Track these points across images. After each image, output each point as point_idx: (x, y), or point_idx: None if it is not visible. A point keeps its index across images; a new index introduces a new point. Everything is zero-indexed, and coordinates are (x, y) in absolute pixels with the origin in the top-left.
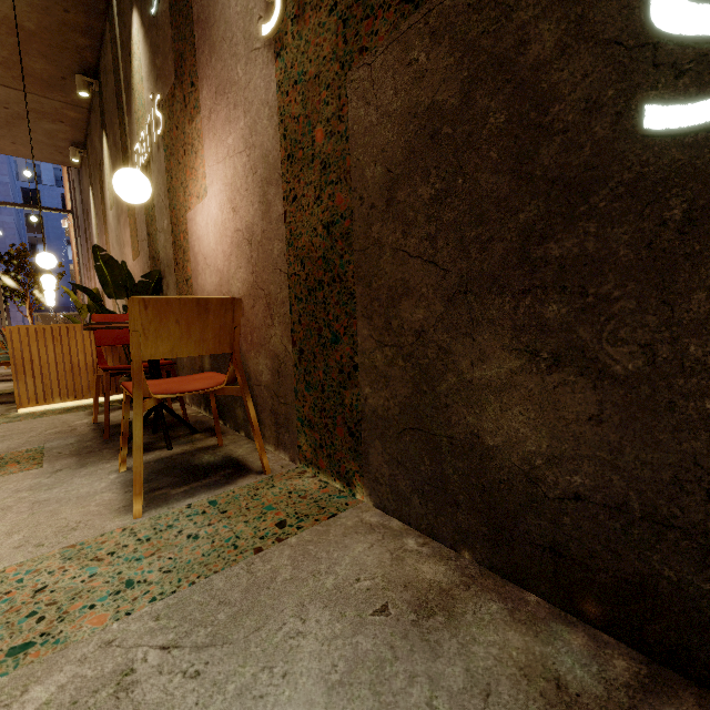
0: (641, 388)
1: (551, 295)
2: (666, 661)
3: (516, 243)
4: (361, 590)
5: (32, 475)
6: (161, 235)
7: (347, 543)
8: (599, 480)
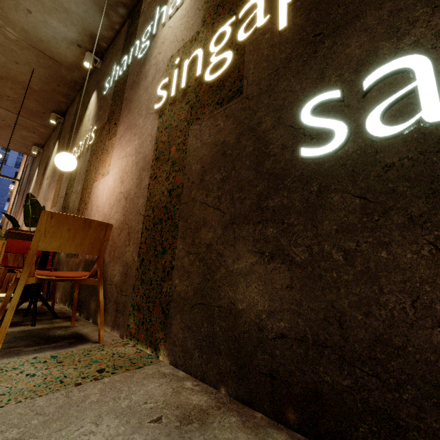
0: (308, 268)
1: (270, 224)
2: None
3: (255, 200)
4: (145, 408)
5: None
6: (74, 194)
7: (145, 382)
8: (292, 323)
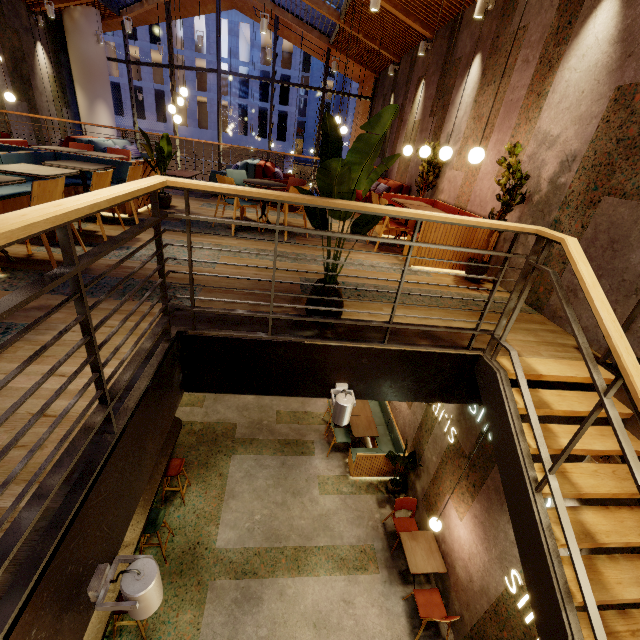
0: None
1: None
2: None
3: None
4: None
5: (379, 580)
6: (429, 452)
7: None
8: None
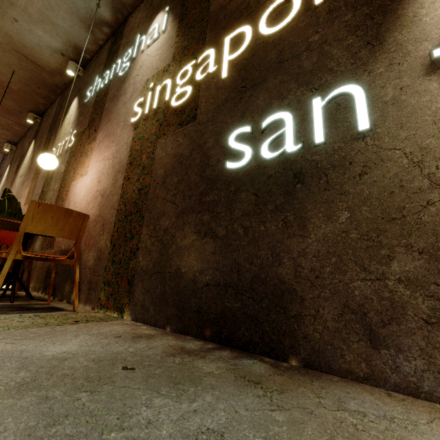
0: (225, 240)
1: (206, 213)
2: (227, 344)
3: (198, 196)
4: (110, 333)
5: None
6: (51, 192)
7: (111, 326)
8: (213, 276)
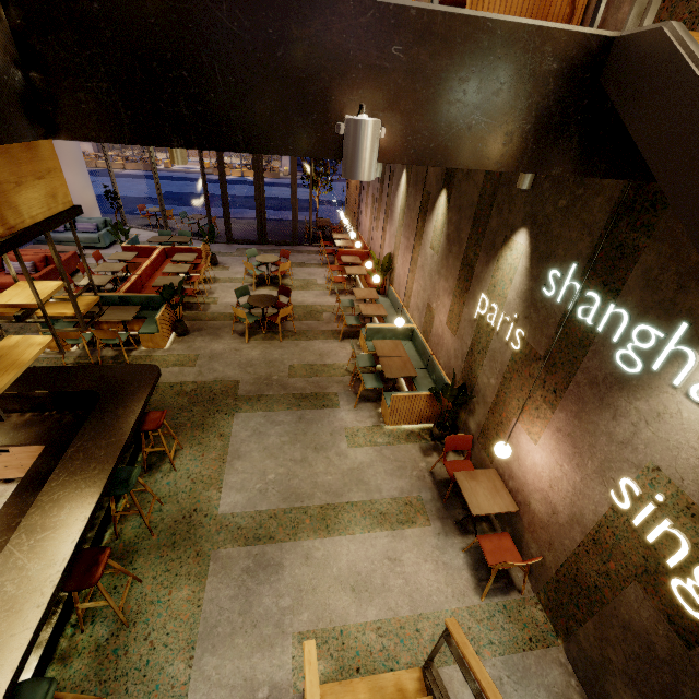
0: None
1: None
2: None
3: (650, 697)
4: (554, 691)
5: (431, 533)
6: (484, 376)
7: (552, 666)
8: None
